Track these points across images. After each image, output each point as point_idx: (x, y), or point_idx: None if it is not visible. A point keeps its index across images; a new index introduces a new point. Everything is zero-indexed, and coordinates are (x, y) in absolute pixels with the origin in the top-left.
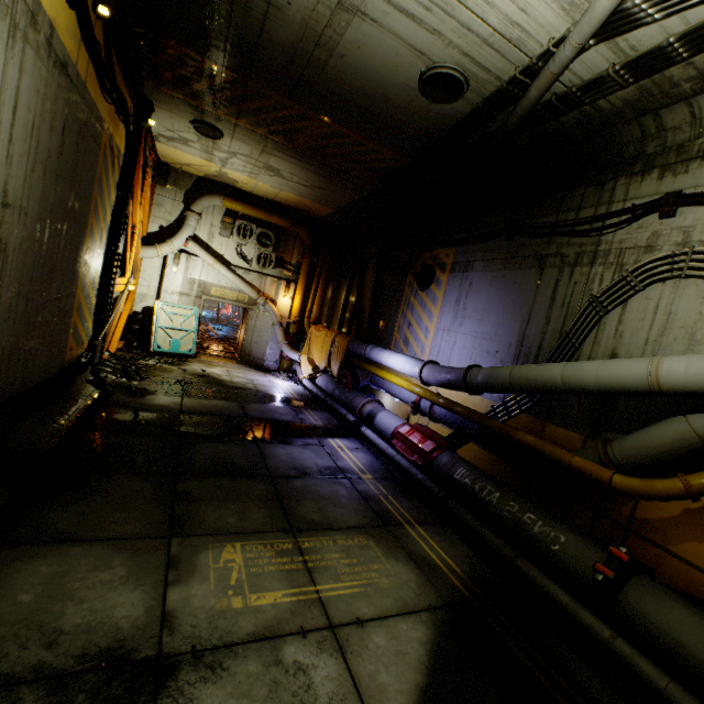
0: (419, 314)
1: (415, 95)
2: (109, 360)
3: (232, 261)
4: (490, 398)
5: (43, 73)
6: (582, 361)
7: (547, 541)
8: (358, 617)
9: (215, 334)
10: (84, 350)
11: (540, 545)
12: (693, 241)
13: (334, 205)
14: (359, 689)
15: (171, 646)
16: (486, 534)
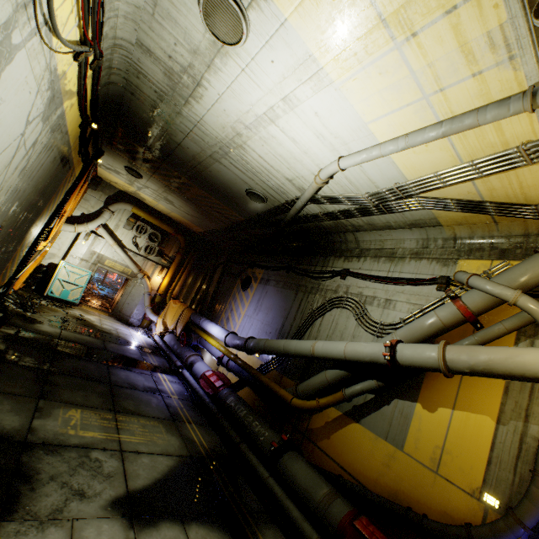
0: (238, 304)
1: (245, 195)
2: (12, 294)
3: (127, 245)
4: (261, 360)
5: (56, 154)
6: (293, 339)
7: (259, 435)
8: (138, 451)
9: (97, 292)
10: (3, 284)
11: (256, 437)
12: (349, 292)
13: (204, 228)
14: (126, 472)
15: (32, 439)
16: (231, 431)
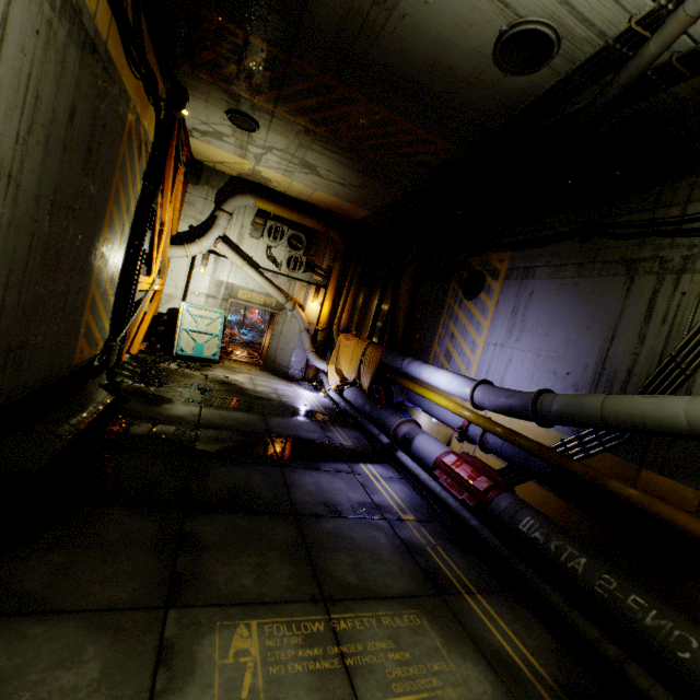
0: (465, 325)
1: (486, 65)
2: (129, 362)
3: (261, 263)
4: (557, 429)
5: (45, 9)
6: None
7: (669, 643)
8: None
9: (240, 339)
10: (98, 352)
11: (658, 646)
12: None
13: (371, 206)
14: None
15: None
16: (575, 618)
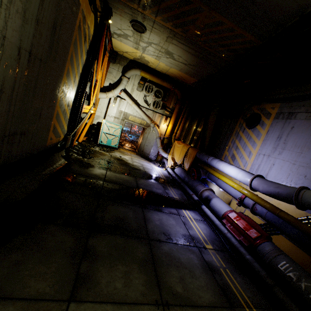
0: (245, 142)
1: None
2: (77, 145)
3: (141, 103)
4: None
5: None
6: None
7: None
8: None
9: (128, 139)
10: (60, 140)
11: None
12: None
13: (198, 76)
14: None
15: None
16: None
